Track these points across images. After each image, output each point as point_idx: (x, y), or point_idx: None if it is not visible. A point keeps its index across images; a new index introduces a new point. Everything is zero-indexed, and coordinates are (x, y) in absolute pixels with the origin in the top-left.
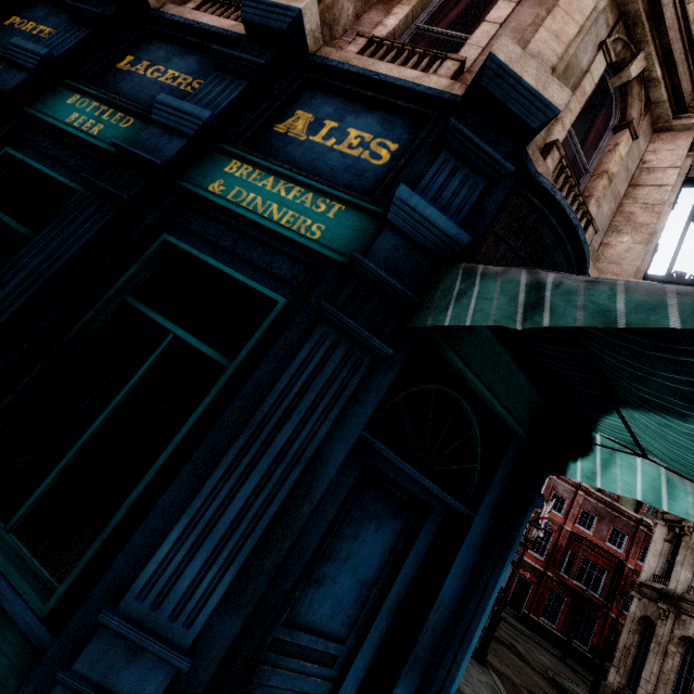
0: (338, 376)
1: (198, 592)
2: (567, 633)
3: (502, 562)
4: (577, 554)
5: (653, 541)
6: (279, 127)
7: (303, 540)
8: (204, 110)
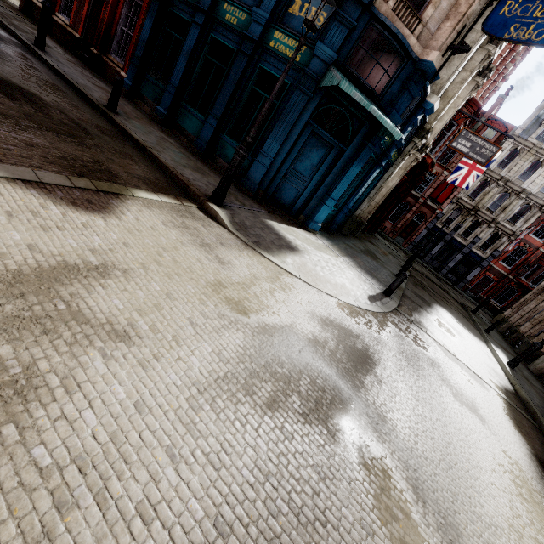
0: (300, 103)
1: (274, 149)
2: None
3: (354, 163)
4: (541, 267)
5: None
6: (290, 10)
7: (295, 148)
8: (267, 14)
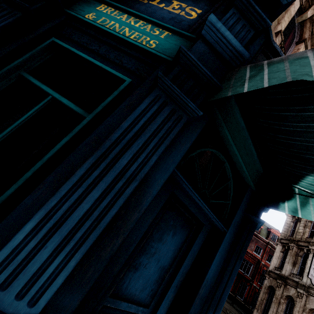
0: (165, 125)
1: (45, 275)
2: (234, 292)
3: (240, 258)
4: None
5: (275, 252)
6: None
7: (129, 239)
8: None
